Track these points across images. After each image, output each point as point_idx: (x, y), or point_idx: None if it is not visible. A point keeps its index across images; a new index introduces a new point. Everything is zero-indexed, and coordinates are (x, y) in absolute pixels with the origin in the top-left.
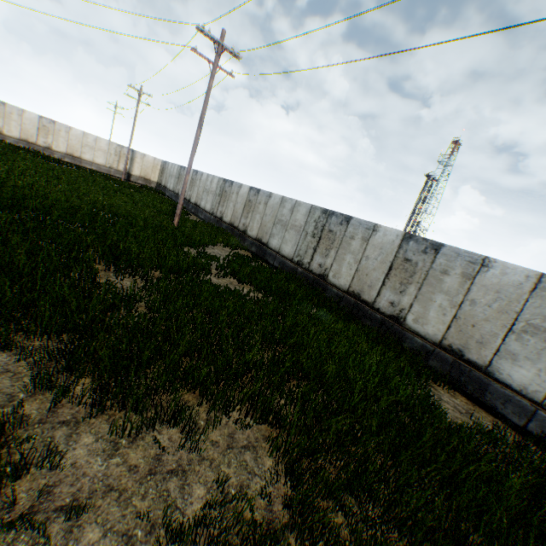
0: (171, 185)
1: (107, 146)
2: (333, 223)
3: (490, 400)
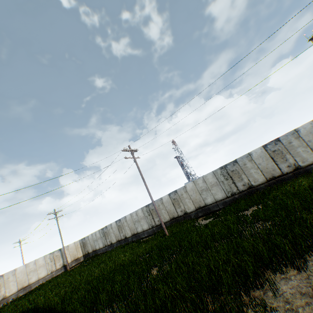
0: (100, 245)
1: (43, 260)
2: (230, 168)
3: None
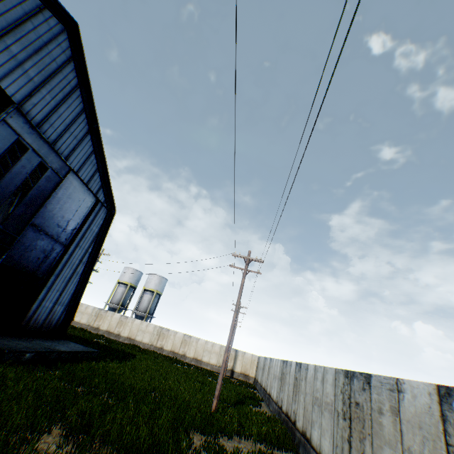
0: (259, 377)
1: (219, 348)
2: (355, 388)
3: None
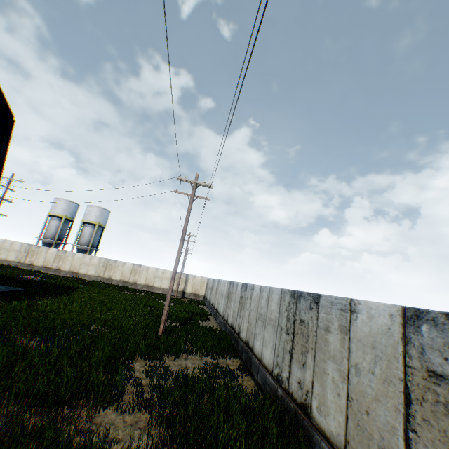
0: (208, 296)
1: (170, 274)
2: (302, 308)
3: None
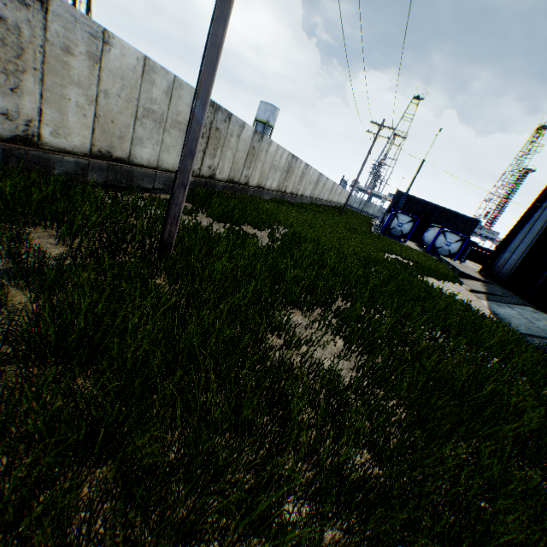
0: None
1: None
2: (220, 120)
3: (263, 197)
